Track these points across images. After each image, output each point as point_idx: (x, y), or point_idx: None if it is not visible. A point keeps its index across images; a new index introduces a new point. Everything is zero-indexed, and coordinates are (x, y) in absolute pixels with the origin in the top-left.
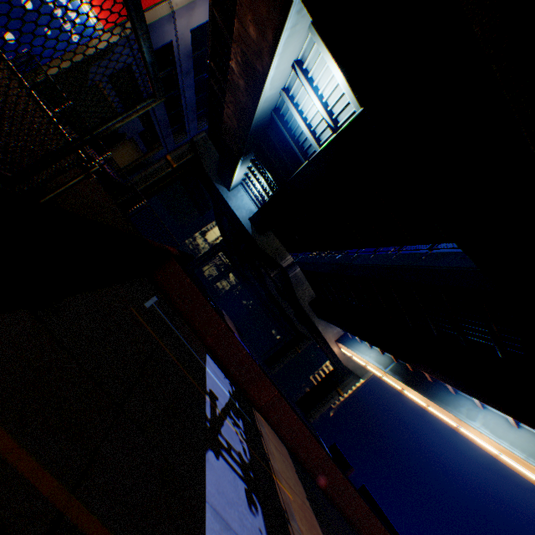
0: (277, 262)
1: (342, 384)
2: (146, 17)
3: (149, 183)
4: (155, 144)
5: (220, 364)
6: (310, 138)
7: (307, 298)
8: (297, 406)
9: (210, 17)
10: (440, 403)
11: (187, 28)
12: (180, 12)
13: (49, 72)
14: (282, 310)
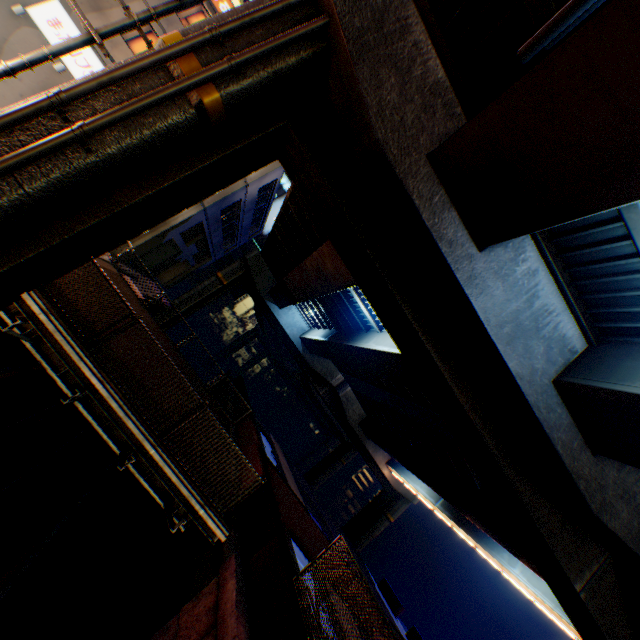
0: (327, 380)
1: (392, 509)
2: (224, 192)
3: (198, 300)
4: (204, 256)
5: (298, 541)
6: (371, 320)
7: (357, 417)
8: (345, 537)
9: (284, 203)
10: (486, 546)
11: (256, 188)
12: (253, 183)
13: (134, 244)
14: (327, 416)
